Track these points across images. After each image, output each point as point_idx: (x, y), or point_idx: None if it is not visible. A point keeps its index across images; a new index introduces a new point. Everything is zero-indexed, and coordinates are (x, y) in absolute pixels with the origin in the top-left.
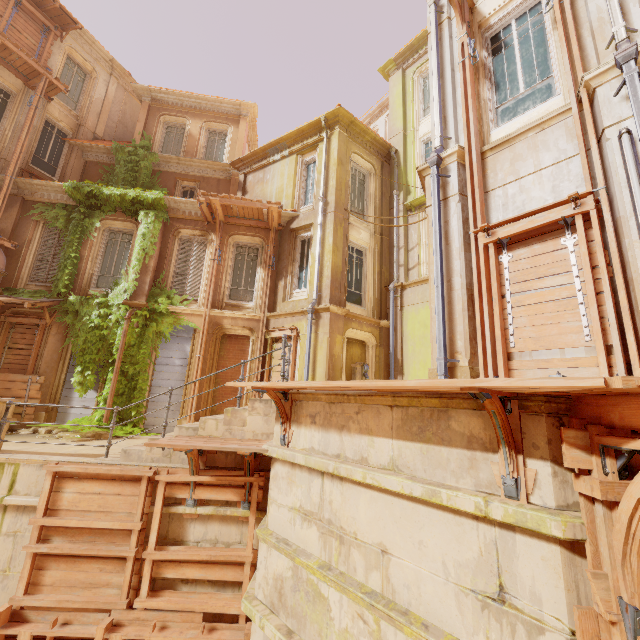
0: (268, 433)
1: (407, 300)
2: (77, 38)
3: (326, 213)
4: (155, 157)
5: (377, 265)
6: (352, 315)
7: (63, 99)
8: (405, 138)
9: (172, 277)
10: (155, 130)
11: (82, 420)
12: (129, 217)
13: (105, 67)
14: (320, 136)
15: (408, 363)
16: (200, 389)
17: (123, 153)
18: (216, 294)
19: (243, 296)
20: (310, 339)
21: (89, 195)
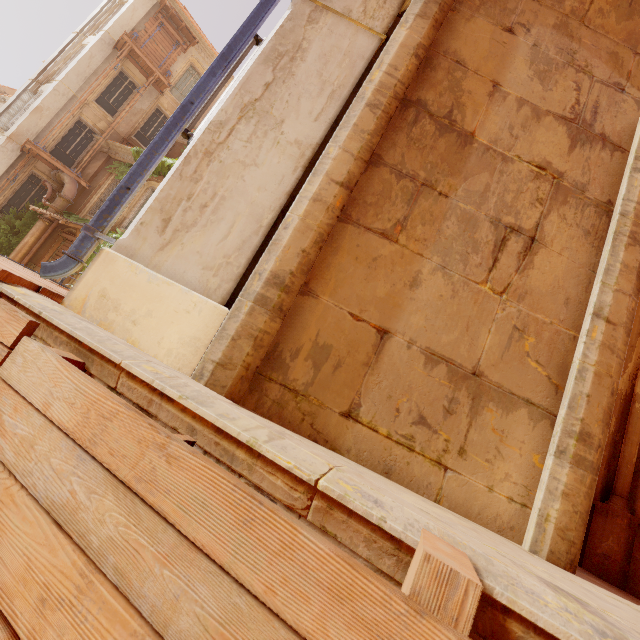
0: None
1: None
2: (201, 52)
3: None
4: None
5: None
6: None
7: (177, 95)
8: None
9: None
10: None
11: None
12: None
13: None
14: None
15: None
16: None
17: None
18: None
19: None
20: None
21: None
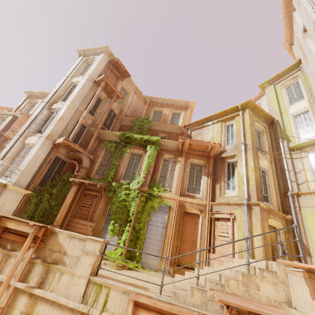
0: (279, 301)
1: (303, 203)
2: (126, 80)
3: (246, 149)
4: (150, 123)
5: (275, 180)
6: (270, 209)
7: (117, 101)
8: (281, 114)
9: (159, 177)
10: (150, 113)
11: (110, 253)
12: (141, 148)
13: (133, 90)
14: (236, 113)
15: (314, 248)
16: (172, 244)
17: (137, 121)
18: (181, 188)
19: (194, 191)
20: (247, 222)
21: (127, 137)
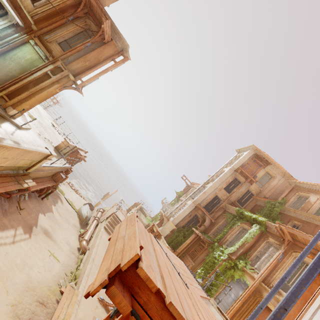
0: None
1: None
2: (272, 167)
3: None
4: (282, 207)
5: None
6: None
7: (258, 184)
8: None
9: (254, 256)
10: (290, 197)
11: None
12: (251, 225)
13: (281, 174)
14: None
15: None
16: (232, 317)
17: (269, 203)
18: (268, 276)
19: (287, 289)
20: None
21: (241, 213)
